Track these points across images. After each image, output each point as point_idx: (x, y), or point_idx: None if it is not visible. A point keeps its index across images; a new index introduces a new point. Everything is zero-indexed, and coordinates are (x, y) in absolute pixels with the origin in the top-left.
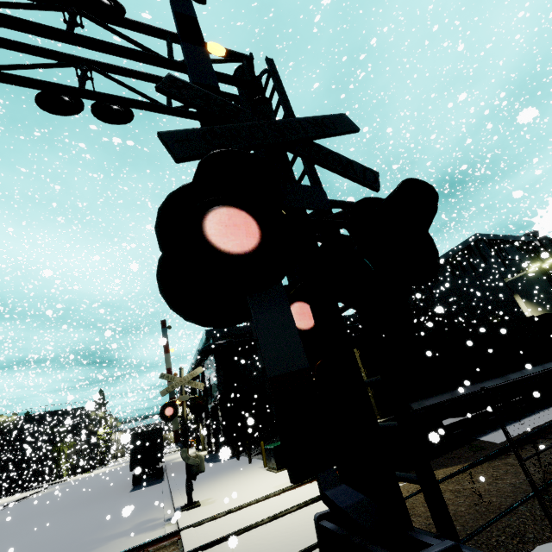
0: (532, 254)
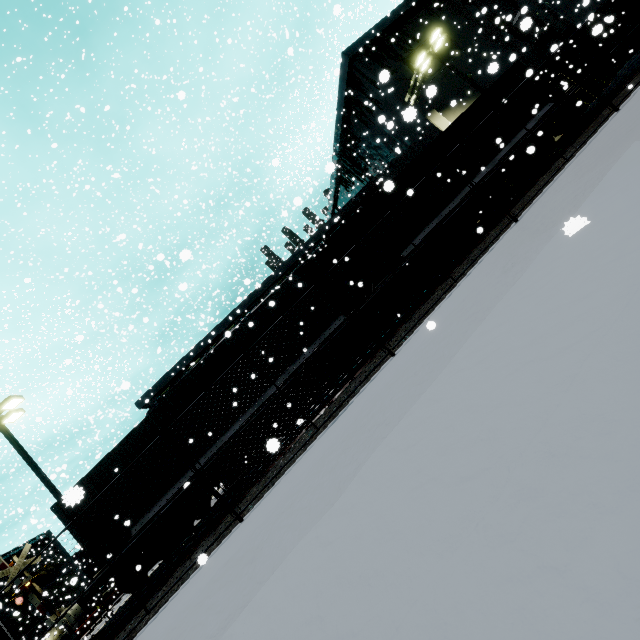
0: (455, 2)
